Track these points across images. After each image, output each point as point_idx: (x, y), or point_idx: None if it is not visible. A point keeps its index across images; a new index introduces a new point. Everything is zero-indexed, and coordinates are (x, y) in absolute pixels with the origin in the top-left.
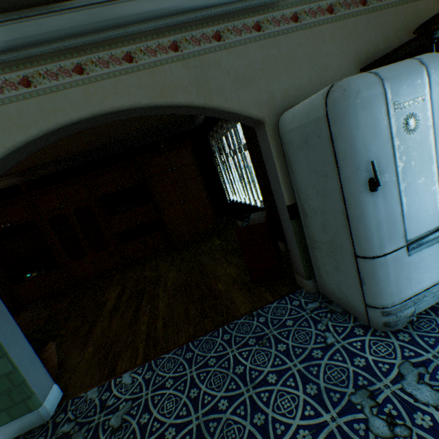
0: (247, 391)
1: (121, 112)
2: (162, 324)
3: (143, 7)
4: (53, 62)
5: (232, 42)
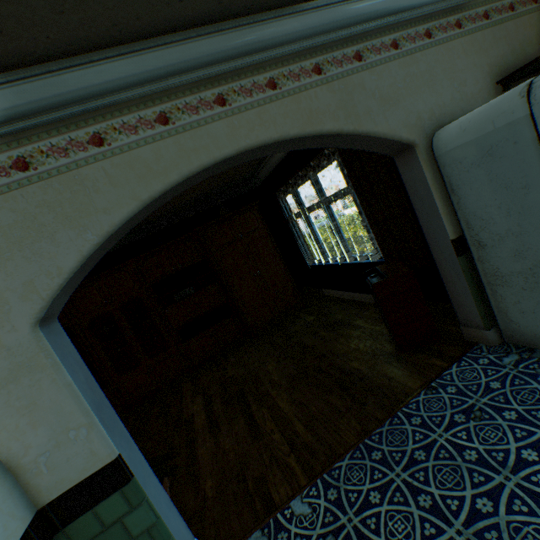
0: (506, 479)
1: (263, 147)
2: (304, 427)
3: (287, 29)
4: (191, 94)
5: (372, 62)
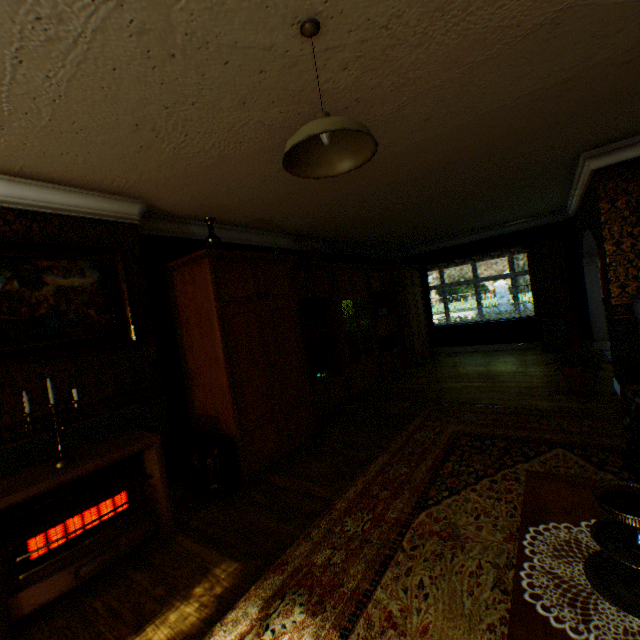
0: None
1: None
2: None
3: None
4: None
5: None
